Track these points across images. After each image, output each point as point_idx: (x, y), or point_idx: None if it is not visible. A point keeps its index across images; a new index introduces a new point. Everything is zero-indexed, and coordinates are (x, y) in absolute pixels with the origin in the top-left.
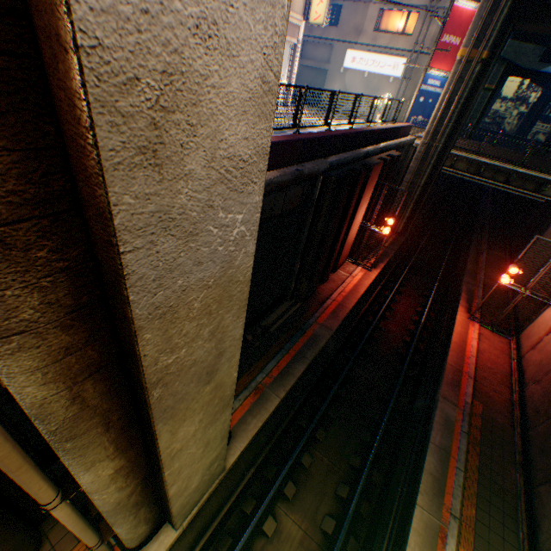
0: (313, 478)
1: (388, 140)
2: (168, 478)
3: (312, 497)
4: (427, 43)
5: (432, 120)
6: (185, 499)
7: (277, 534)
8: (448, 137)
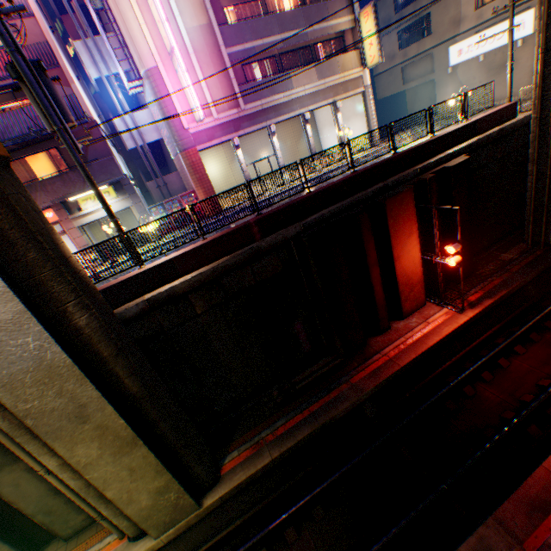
0: None
1: (450, 147)
2: (93, 481)
3: None
4: None
5: (534, 85)
6: (142, 511)
7: None
8: None
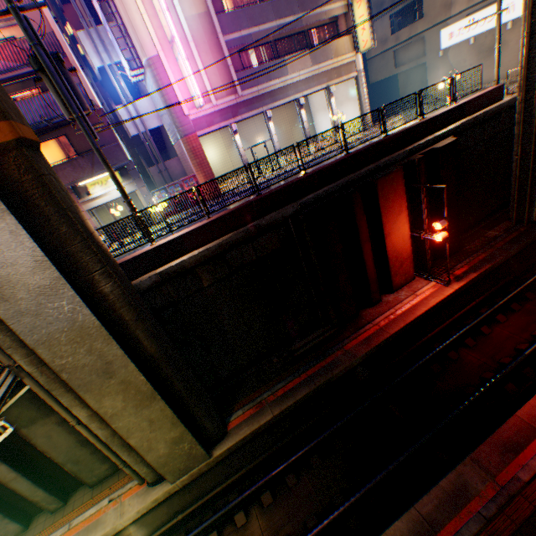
0: (291, 498)
1: (438, 129)
2: (118, 430)
3: (283, 513)
4: None
5: (519, 68)
6: (160, 458)
7: (244, 528)
8: None
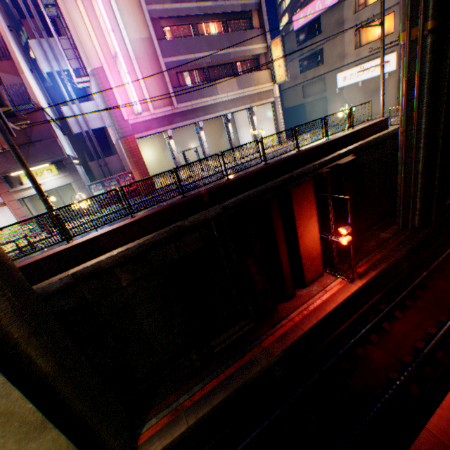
0: None
1: (340, 148)
2: None
3: None
4: None
5: (400, 106)
6: None
7: None
8: (429, 114)
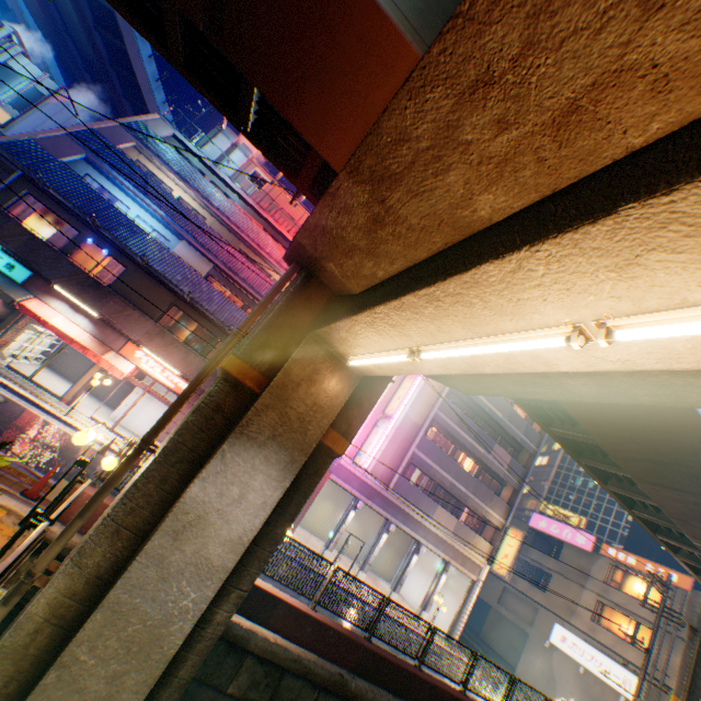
0: None
1: None
2: None
3: None
4: (672, 673)
5: None
6: None
7: None
8: None
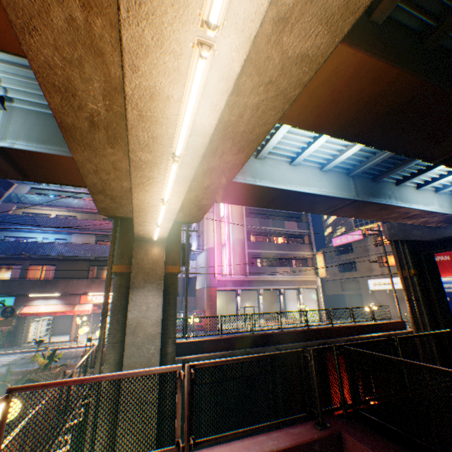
0: None
1: (365, 332)
2: None
3: None
4: None
5: (409, 313)
6: None
7: None
8: (431, 324)
